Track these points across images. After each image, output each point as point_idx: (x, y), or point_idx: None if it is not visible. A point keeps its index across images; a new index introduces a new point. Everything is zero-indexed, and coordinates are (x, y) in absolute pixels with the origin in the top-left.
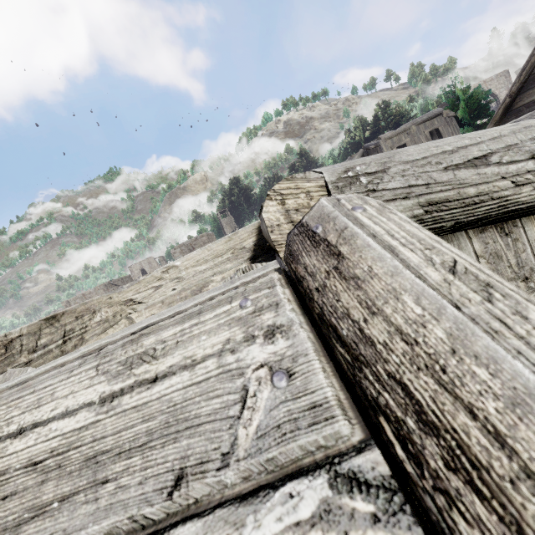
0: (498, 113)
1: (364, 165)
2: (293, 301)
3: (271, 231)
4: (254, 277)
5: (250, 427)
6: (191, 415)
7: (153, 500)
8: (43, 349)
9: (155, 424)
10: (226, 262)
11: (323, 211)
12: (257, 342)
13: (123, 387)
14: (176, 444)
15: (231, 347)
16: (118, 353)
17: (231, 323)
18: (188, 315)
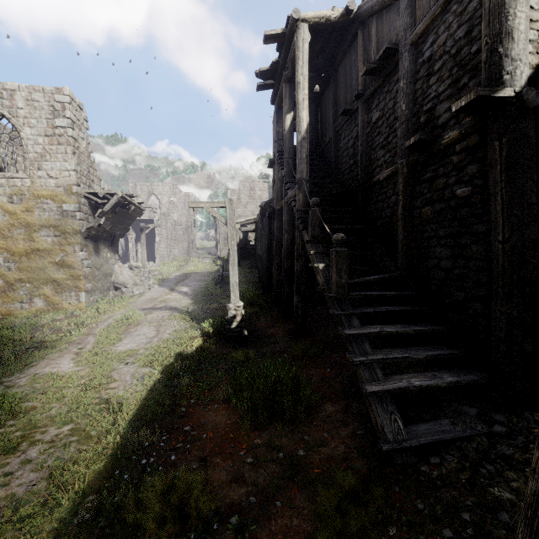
0: None
1: None
2: None
3: None
4: None
5: None
6: None
7: None
8: None
9: None
10: None
11: None
12: None
13: None
14: None
15: None
16: None
17: None
18: None
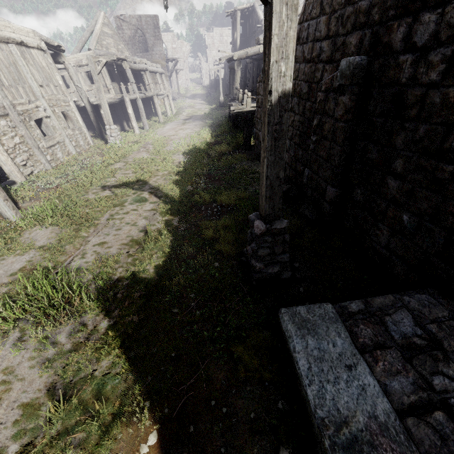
0: None
1: None
2: None
3: None
4: None
5: None
6: None
7: None
8: None
9: None
10: None
11: None
12: None
13: None
14: None
15: None
16: None
17: None
18: None
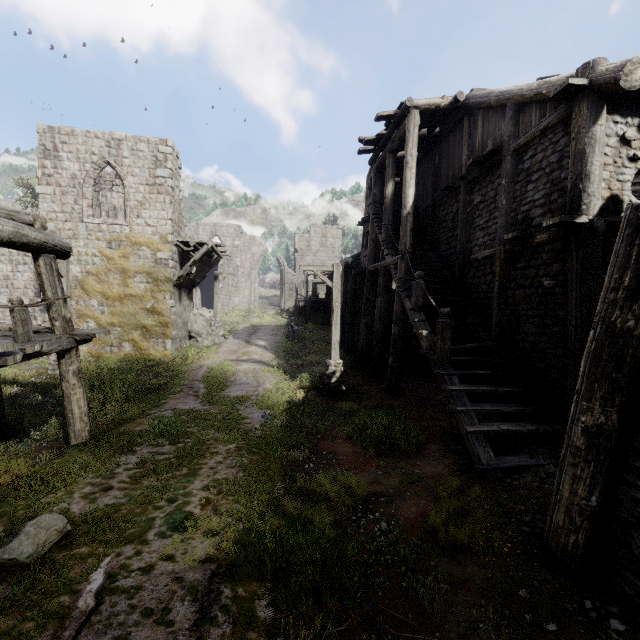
0: None
1: None
2: None
3: None
4: None
5: None
6: None
7: None
8: None
9: None
10: None
11: None
12: None
13: None
14: None
15: None
16: None
17: None
18: None
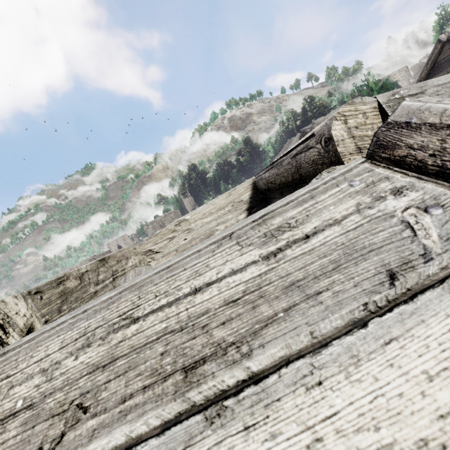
0: None
1: (406, 90)
2: (402, 172)
3: (337, 145)
4: (348, 169)
5: (434, 236)
6: (368, 244)
7: (381, 288)
8: (102, 283)
9: (337, 255)
10: (227, 213)
11: (411, 108)
12: (391, 198)
13: (279, 246)
14: (370, 259)
15: (368, 205)
16: (252, 232)
17: (352, 195)
18: (303, 200)
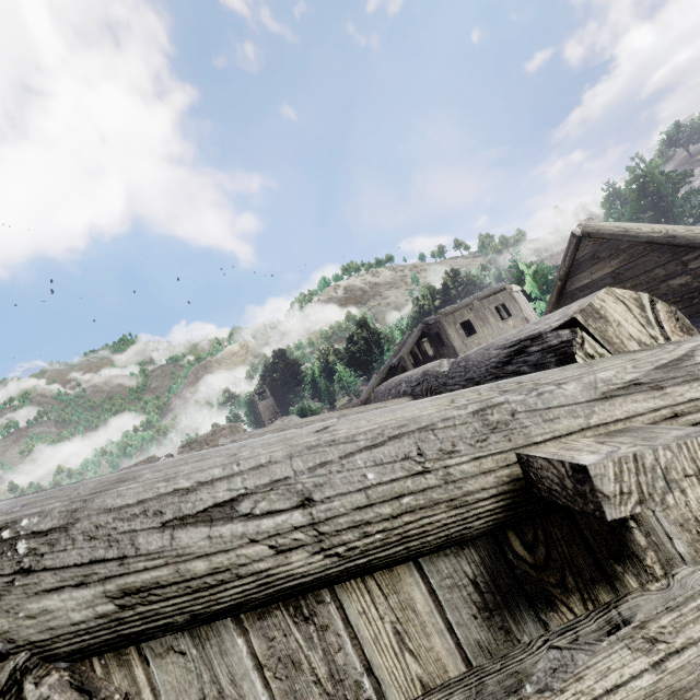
0: (553, 295)
1: (33, 518)
2: None
3: None
4: None
5: None
6: None
7: None
8: None
9: None
10: None
11: None
12: None
13: None
14: None
15: None
16: None
17: None
18: None
